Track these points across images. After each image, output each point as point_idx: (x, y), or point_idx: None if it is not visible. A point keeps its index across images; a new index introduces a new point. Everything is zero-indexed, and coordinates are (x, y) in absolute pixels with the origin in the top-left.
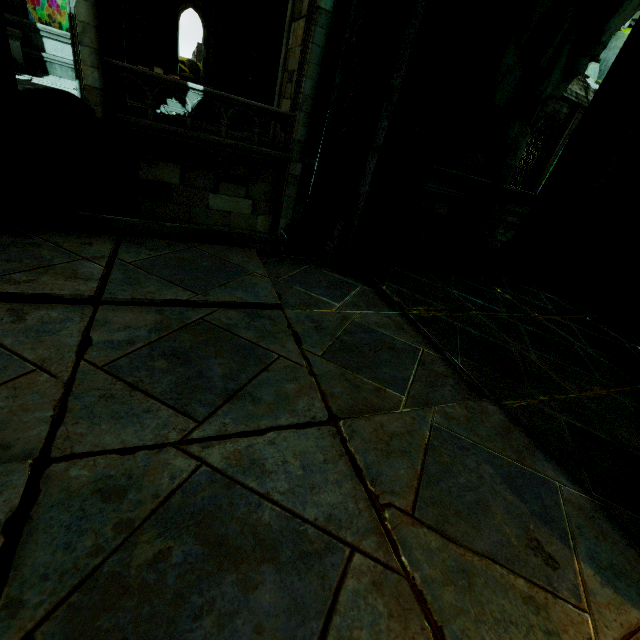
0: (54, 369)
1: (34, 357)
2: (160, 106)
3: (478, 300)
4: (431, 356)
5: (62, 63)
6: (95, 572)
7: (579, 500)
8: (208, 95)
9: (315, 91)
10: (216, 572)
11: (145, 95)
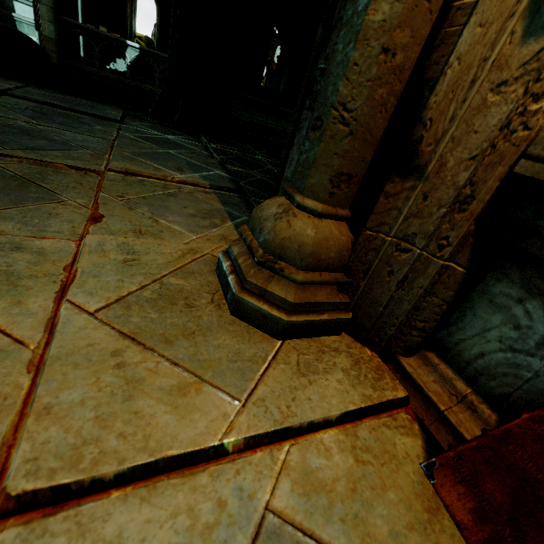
0: None
1: None
2: (110, 63)
3: (271, 157)
4: (203, 153)
5: (29, 23)
6: None
7: (223, 175)
8: (143, 52)
9: None
10: (22, 135)
11: (92, 48)
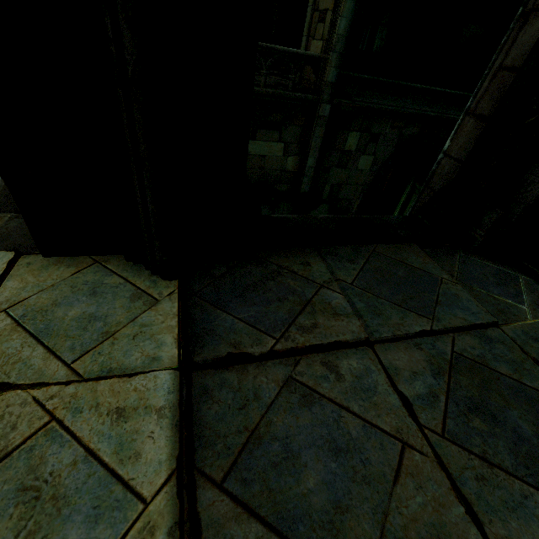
0: (414, 443)
1: (388, 428)
2: None
3: None
4: None
5: None
6: None
7: None
8: None
9: (349, 29)
10: None
11: None
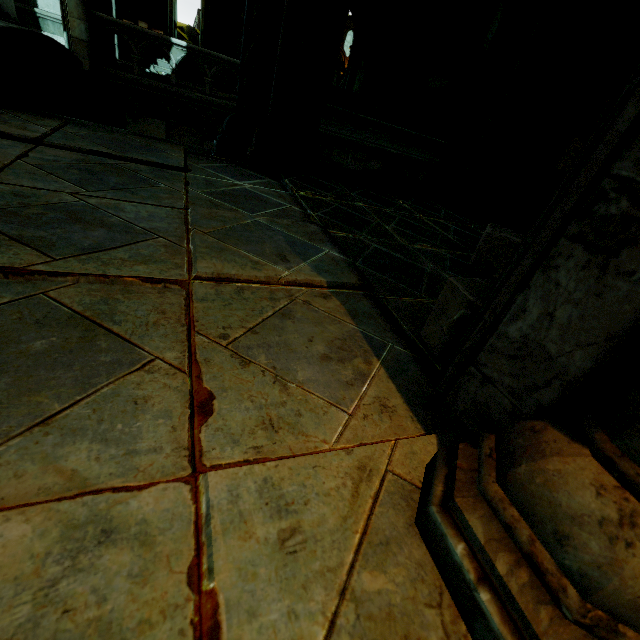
0: None
1: None
2: (150, 65)
3: (372, 201)
4: (294, 209)
5: (54, 19)
6: (3, 209)
7: (336, 257)
8: (191, 51)
9: None
10: (71, 223)
11: (130, 49)
